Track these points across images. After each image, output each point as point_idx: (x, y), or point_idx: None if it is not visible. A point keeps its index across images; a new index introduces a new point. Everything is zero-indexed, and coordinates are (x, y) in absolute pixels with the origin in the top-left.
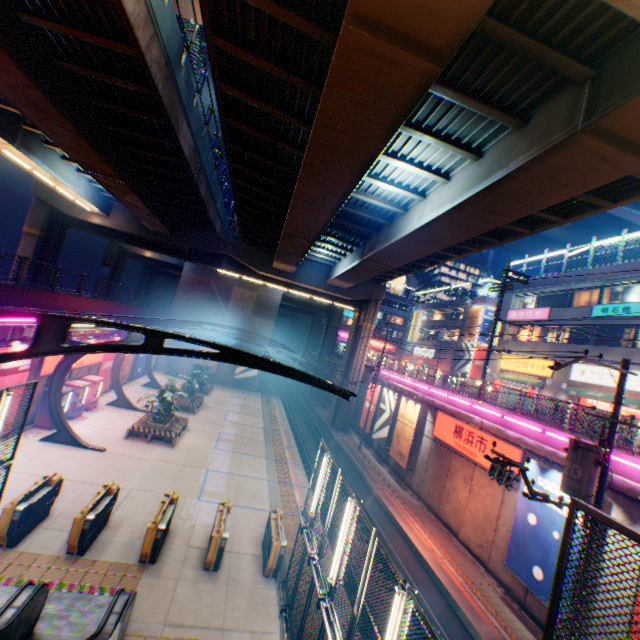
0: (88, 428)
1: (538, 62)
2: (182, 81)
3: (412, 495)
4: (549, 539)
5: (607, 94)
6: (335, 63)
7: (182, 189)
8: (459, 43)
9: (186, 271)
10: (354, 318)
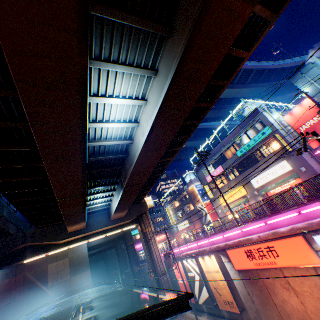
0: None
1: None
2: None
3: None
4: None
5: None
6: None
7: None
8: None
9: None
10: (139, 230)
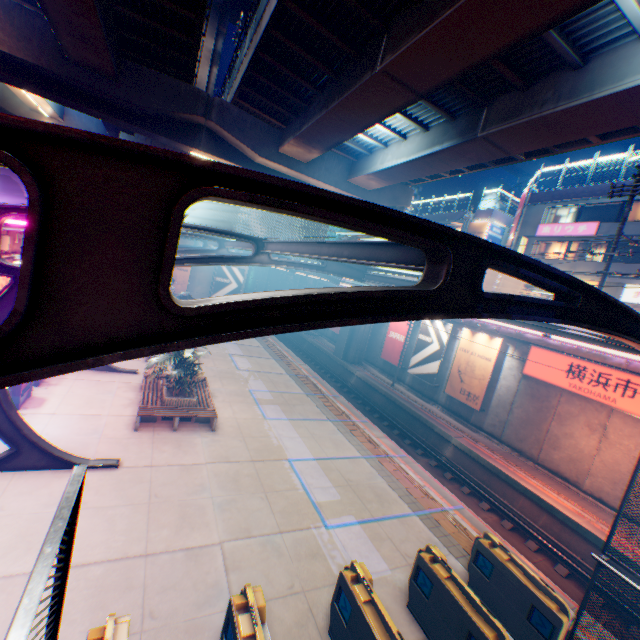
0: (58, 422)
1: None
2: None
3: (488, 438)
4: None
5: None
6: None
7: None
8: None
9: None
10: None
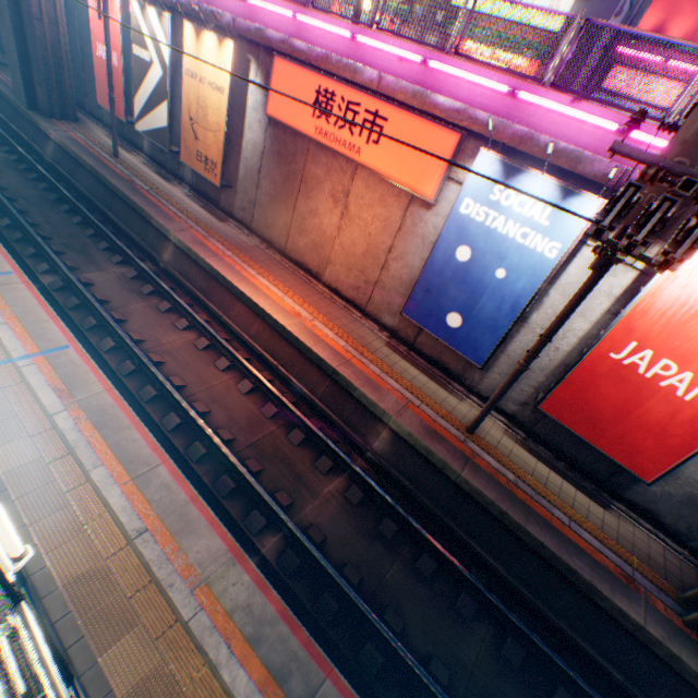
0: None
1: None
2: None
3: (239, 230)
4: (487, 281)
5: None
6: None
7: None
8: None
9: None
10: None
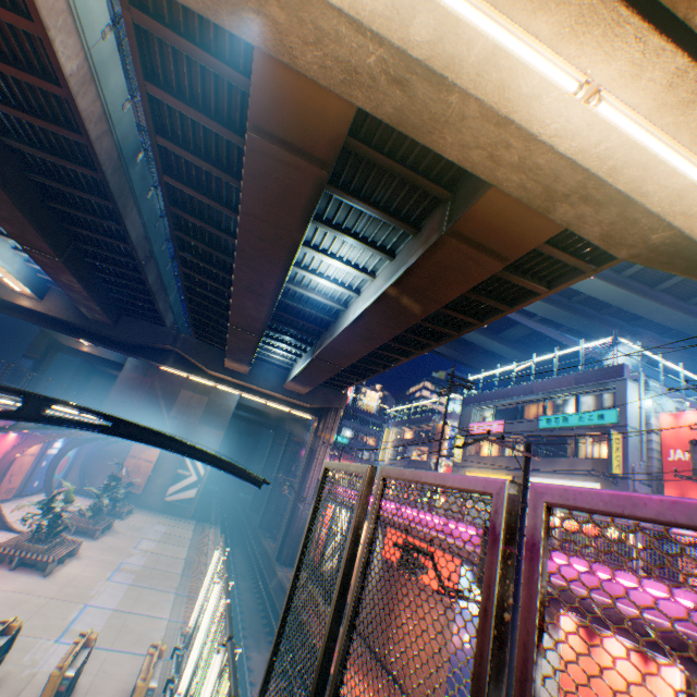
0: None
1: (411, 183)
2: (137, 174)
3: (358, 640)
4: None
5: (457, 208)
6: (247, 161)
7: (130, 275)
8: (335, 156)
9: (128, 368)
10: (313, 427)
